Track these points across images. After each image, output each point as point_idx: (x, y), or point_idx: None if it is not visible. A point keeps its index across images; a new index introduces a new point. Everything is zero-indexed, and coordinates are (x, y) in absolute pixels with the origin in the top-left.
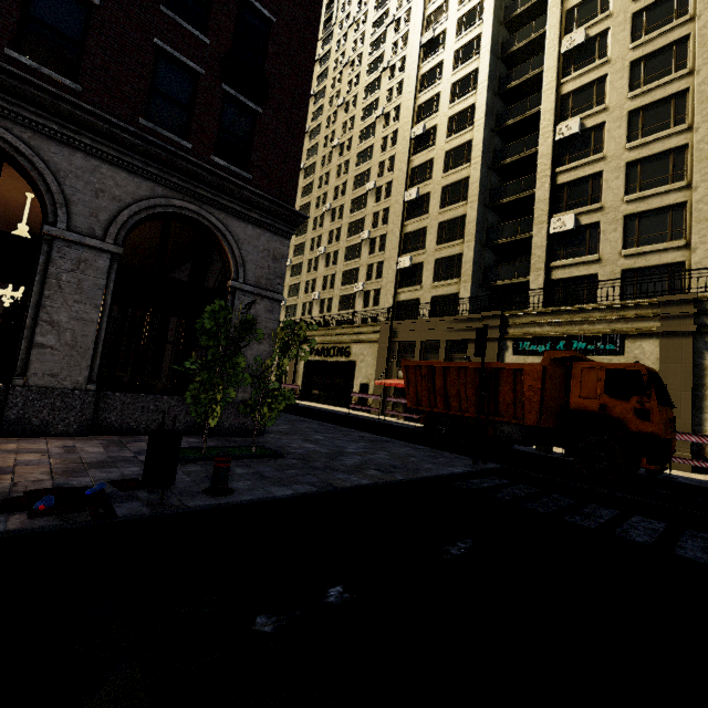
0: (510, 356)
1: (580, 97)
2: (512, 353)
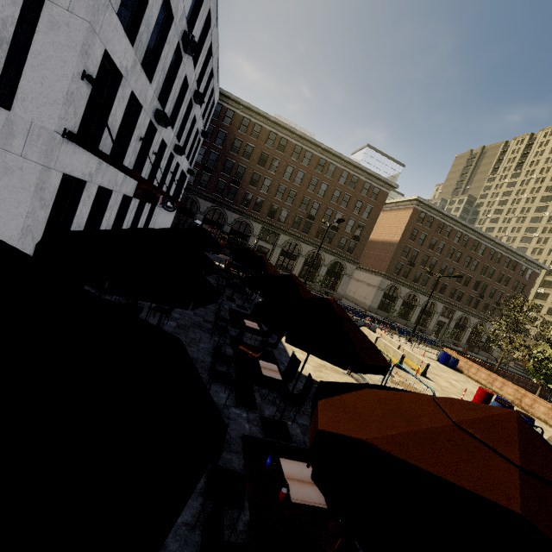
0: None
1: None
2: None
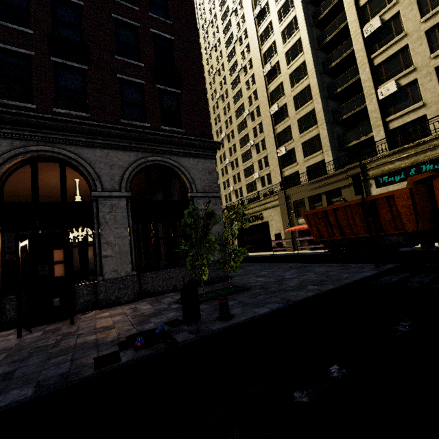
0: (375, 190)
1: (374, 3)
2: (376, 187)
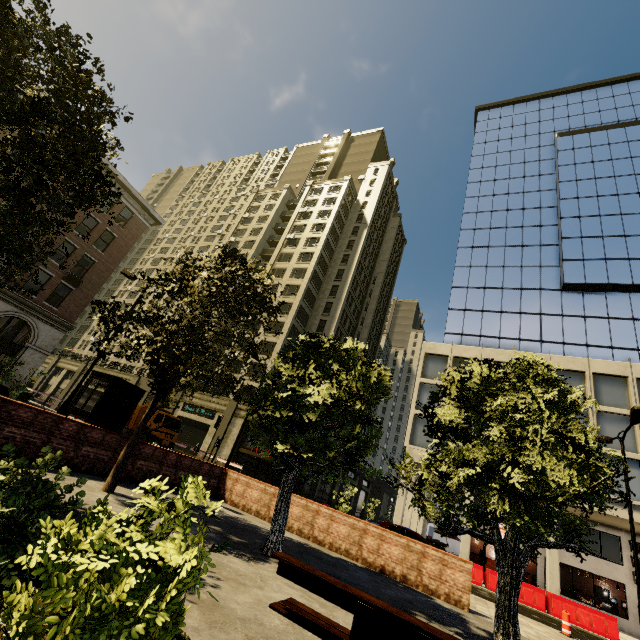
0: (180, 410)
1: None
2: (181, 409)
